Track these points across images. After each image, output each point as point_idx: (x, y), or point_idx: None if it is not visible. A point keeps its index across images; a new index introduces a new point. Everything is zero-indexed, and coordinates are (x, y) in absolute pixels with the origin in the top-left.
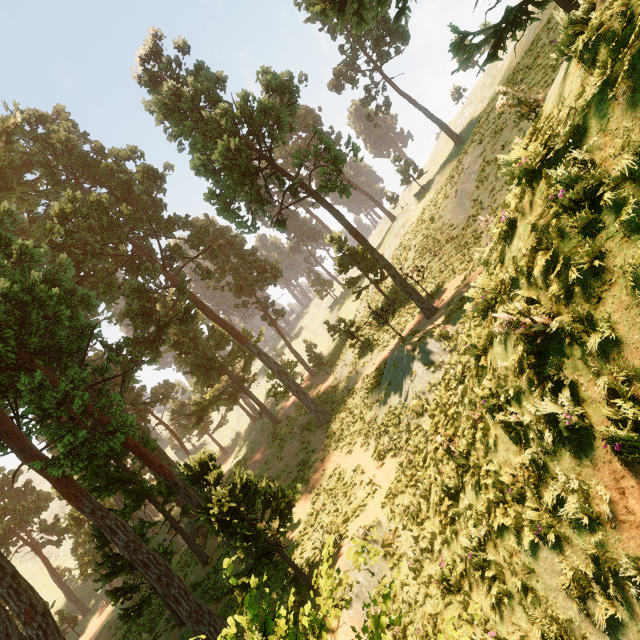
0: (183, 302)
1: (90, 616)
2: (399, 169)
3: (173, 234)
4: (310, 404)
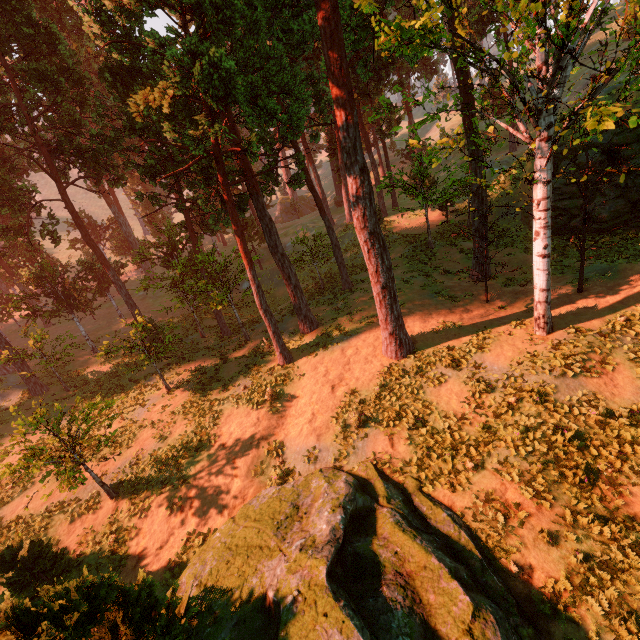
0: (400, 76)
1: None
2: None
3: (404, 12)
4: None
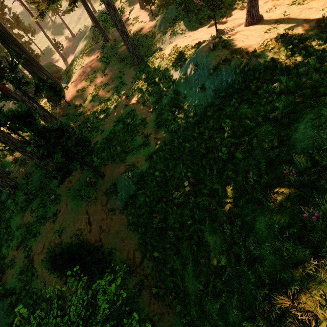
0: None
1: (2, 103)
2: None
3: None
4: (130, 46)
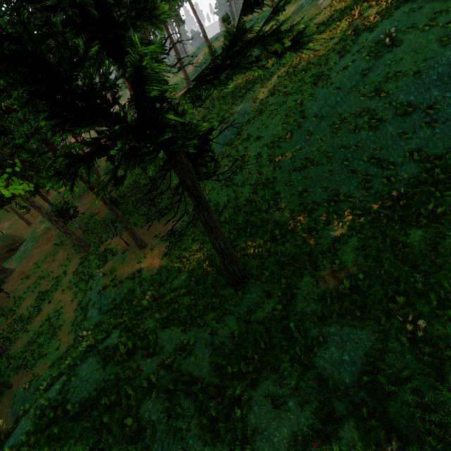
0: None
1: None
2: (223, 34)
3: None
4: (74, 241)
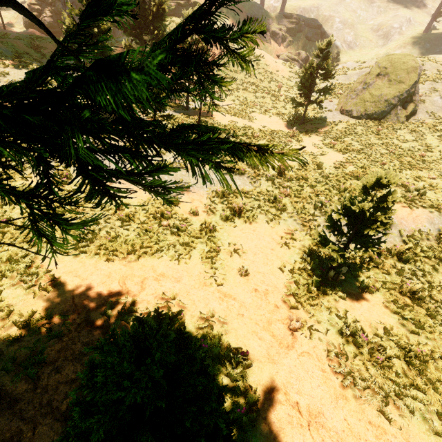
0: None
1: None
2: None
3: None
4: None
